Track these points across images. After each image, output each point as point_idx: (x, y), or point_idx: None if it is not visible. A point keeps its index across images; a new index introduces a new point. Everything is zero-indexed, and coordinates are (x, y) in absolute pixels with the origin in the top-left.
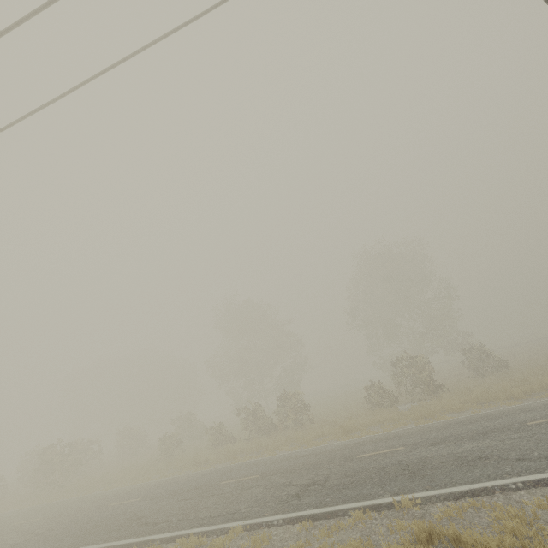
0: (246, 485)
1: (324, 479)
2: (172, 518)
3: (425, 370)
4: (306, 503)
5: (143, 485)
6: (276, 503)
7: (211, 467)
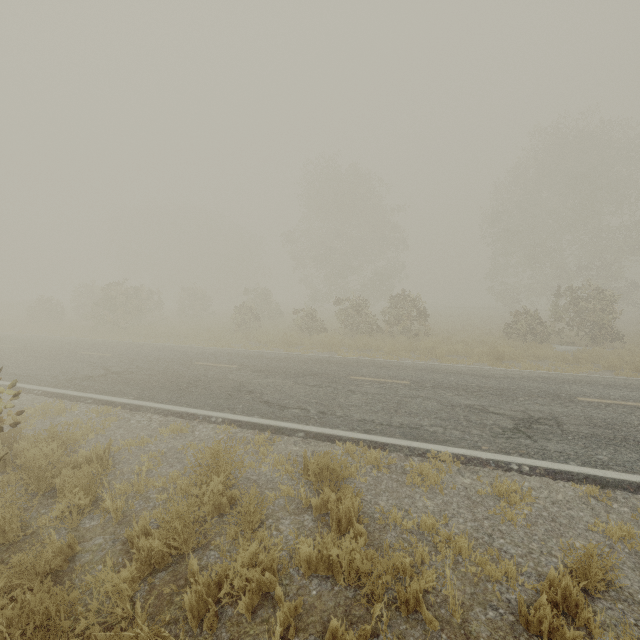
0: (398, 390)
1: (551, 420)
2: (306, 406)
3: (608, 312)
4: (555, 450)
5: (227, 350)
6: (488, 435)
7: (308, 352)
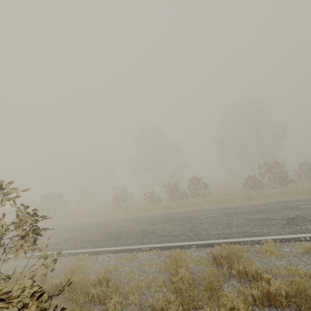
0: (222, 218)
1: (299, 217)
2: (185, 233)
3: (282, 171)
4: None
5: (120, 218)
6: (279, 228)
7: (160, 211)
